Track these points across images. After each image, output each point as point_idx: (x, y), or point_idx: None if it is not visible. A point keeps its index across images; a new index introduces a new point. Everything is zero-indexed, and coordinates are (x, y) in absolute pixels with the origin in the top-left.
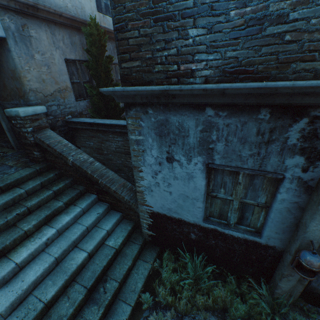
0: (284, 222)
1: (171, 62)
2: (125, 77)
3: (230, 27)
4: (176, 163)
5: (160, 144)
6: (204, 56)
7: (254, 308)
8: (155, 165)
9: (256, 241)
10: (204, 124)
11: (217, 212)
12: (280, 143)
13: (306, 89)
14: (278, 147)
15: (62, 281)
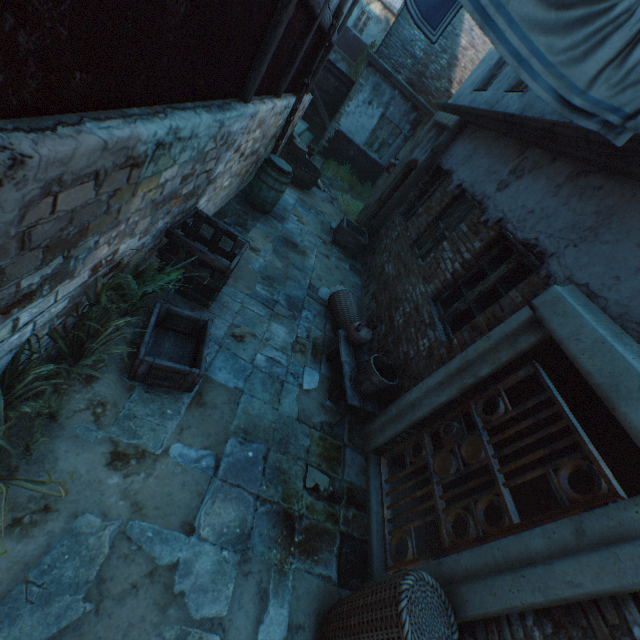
0: (392, 154)
1: (397, 64)
2: (378, 53)
3: (417, 70)
4: (371, 107)
5: (371, 94)
6: (407, 72)
7: (364, 190)
8: (361, 102)
9: (378, 162)
10: (392, 96)
11: (370, 143)
12: (408, 119)
13: (421, 103)
14: (407, 120)
15: (303, 130)
